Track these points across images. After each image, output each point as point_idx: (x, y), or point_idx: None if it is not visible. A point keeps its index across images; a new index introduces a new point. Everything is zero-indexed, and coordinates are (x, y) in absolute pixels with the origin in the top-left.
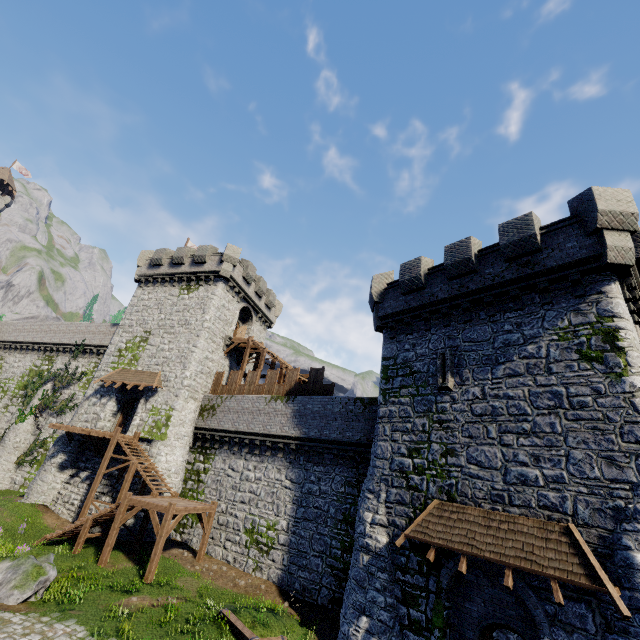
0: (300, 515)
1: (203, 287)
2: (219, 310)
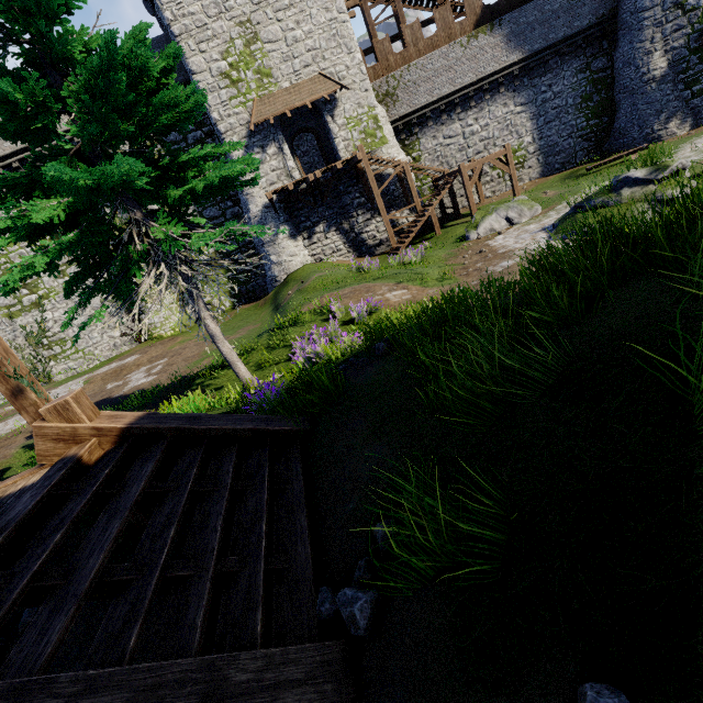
0: (542, 124)
1: None
2: None
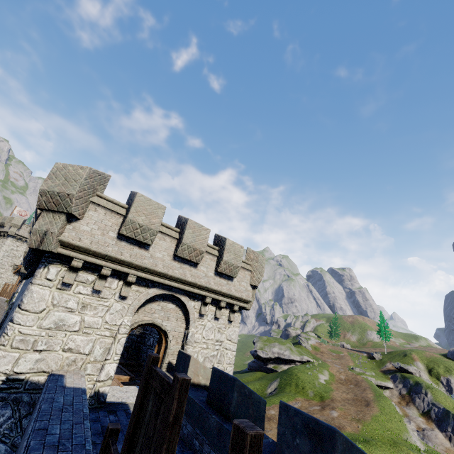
0: None
1: (2, 239)
2: (8, 252)
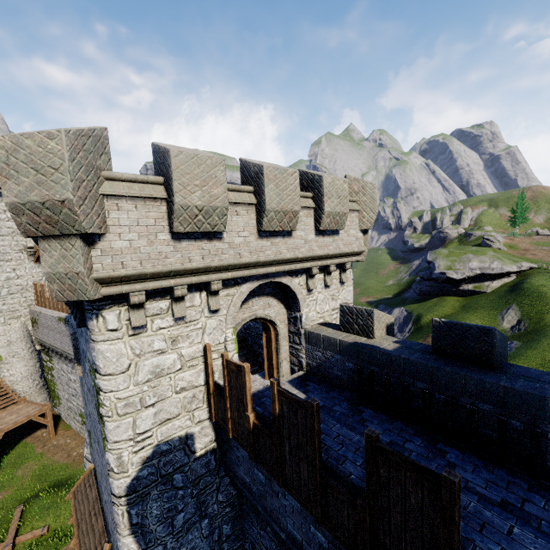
0: None
1: None
2: None
